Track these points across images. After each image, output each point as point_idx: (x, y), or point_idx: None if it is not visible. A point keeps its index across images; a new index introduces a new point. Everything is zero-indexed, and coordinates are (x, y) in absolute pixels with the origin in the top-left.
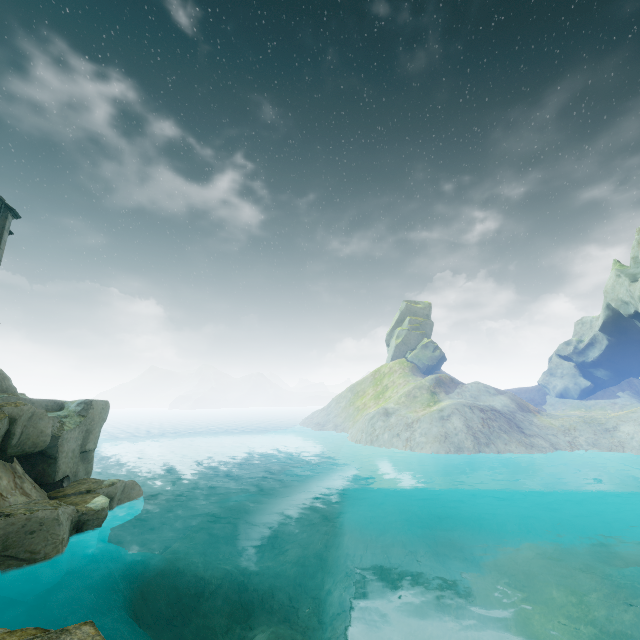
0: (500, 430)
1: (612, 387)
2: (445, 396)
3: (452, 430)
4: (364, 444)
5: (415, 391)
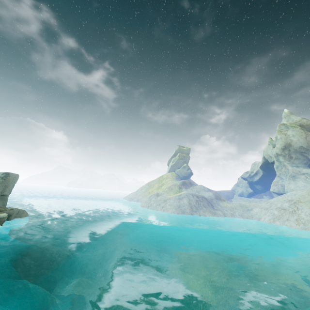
0: (203, 206)
1: (262, 193)
2: (185, 189)
3: (182, 204)
4: (145, 207)
5: (172, 186)
